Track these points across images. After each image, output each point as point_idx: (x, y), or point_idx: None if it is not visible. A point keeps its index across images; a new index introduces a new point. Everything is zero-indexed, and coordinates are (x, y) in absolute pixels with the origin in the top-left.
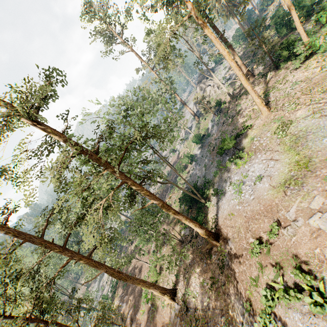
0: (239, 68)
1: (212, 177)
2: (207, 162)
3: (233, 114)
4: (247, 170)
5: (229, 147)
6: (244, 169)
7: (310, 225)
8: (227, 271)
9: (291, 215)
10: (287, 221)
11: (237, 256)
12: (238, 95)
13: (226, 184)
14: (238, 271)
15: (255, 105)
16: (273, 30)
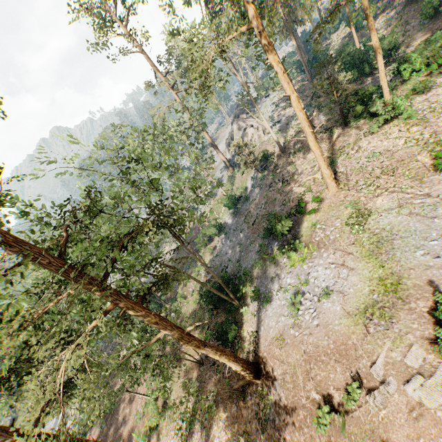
0: (309, 123)
1: (250, 266)
2: (243, 239)
3: (284, 176)
4: (306, 273)
5: (282, 233)
6: (302, 270)
7: (407, 394)
8: (271, 430)
9: (378, 370)
10: (372, 379)
11: (290, 414)
12: (292, 150)
13: (273, 286)
14: (291, 438)
15: (318, 173)
16: (349, 73)
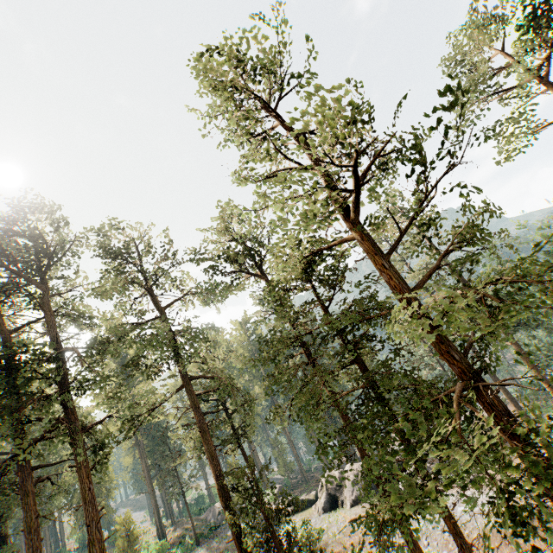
0: None
1: None
2: None
3: None
4: None
5: None
6: None
7: None
8: None
9: None
10: None
11: None
12: None
13: None
14: None
15: None
16: None
